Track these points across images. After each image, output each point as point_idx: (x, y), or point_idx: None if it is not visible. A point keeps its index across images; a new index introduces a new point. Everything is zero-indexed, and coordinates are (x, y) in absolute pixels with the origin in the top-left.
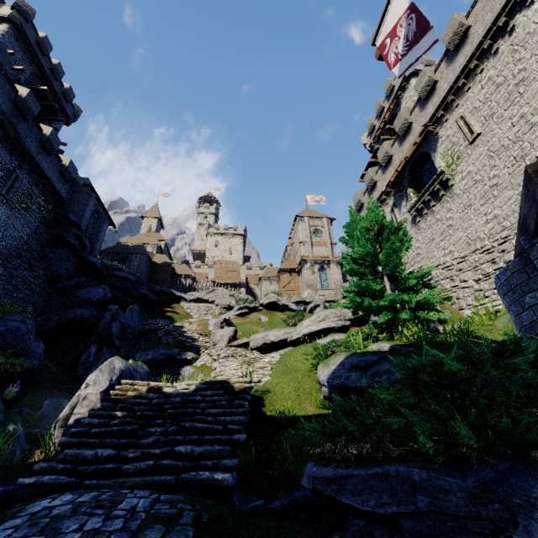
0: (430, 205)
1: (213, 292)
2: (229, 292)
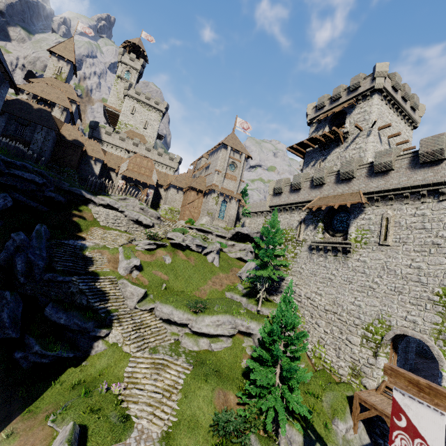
0: (328, 254)
1: (124, 200)
2: (140, 206)
